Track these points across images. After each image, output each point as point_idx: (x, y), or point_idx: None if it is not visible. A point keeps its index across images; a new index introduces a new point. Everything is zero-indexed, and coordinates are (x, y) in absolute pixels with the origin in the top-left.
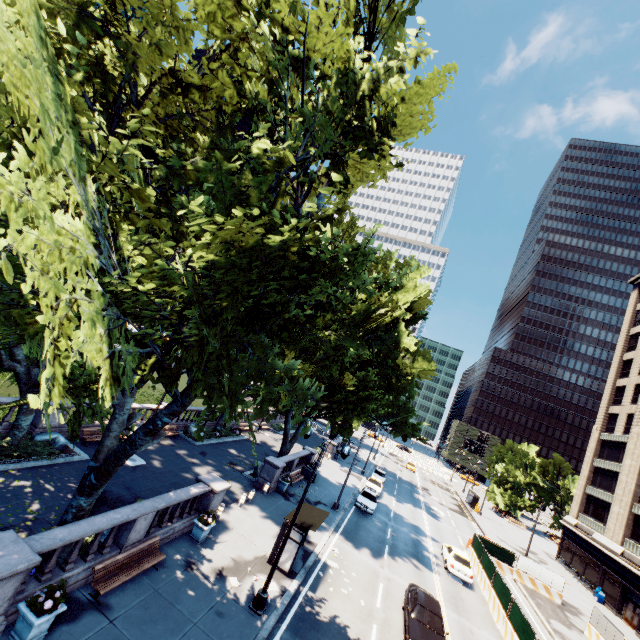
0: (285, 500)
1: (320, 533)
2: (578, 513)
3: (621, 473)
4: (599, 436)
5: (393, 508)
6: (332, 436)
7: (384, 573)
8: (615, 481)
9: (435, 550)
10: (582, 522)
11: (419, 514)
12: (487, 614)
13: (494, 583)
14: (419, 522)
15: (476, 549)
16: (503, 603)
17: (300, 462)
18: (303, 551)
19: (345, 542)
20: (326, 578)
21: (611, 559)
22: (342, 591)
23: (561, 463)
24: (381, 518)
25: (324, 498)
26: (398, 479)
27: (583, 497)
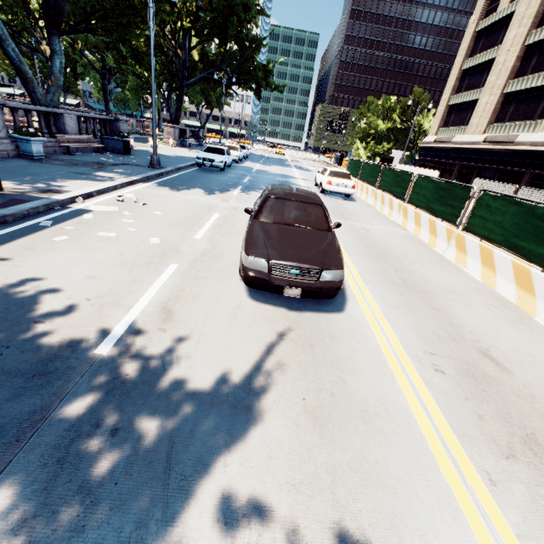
0: (33, 163)
1: (96, 183)
2: (438, 130)
3: (500, 55)
4: (476, 28)
5: (257, 168)
6: (174, 124)
7: (227, 205)
8: (487, 73)
9: (307, 185)
10: (441, 136)
11: (288, 170)
12: (376, 213)
13: (381, 183)
14: (288, 173)
15: (353, 171)
16: (398, 193)
17: (97, 133)
18: (5, 201)
19: (159, 189)
20: (60, 227)
21: (470, 152)
22: (100, 236)
23: (420, 97)
24: (238, 173)
25: (140, 162)
26: (266, 157)
27: (445, 111)
